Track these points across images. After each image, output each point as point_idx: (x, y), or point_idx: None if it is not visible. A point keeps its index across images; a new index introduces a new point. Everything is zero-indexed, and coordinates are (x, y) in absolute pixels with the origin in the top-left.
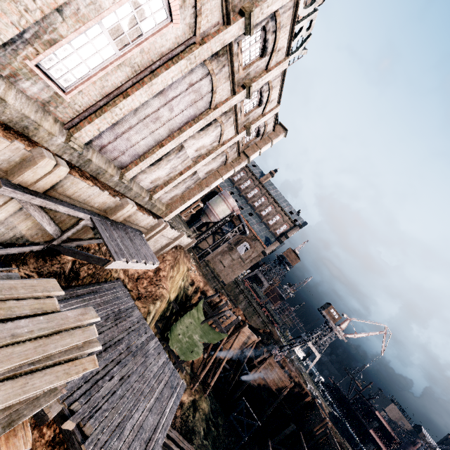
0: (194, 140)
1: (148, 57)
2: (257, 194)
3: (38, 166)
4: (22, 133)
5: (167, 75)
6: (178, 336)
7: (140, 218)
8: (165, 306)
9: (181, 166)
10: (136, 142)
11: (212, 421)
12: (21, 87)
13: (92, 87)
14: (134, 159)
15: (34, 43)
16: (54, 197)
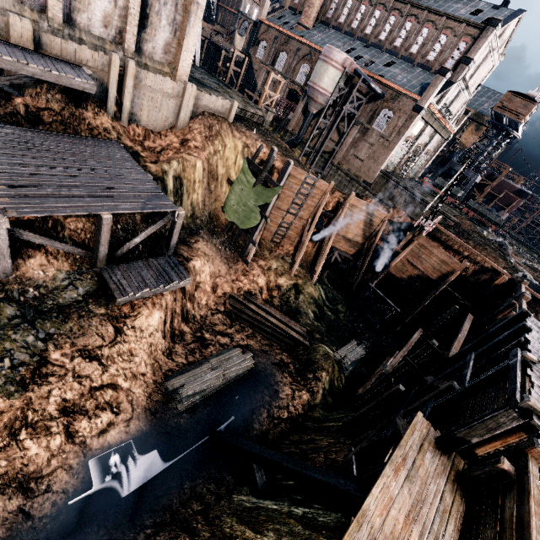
0: None
1: None
2: (396, 23)
3: None
4: None
5: None
6: (233, 207)
7: (70, 49)
8: None
9: None
10: None
11: (328, 308)
12: None
13: None
14: None
15: None
16: None
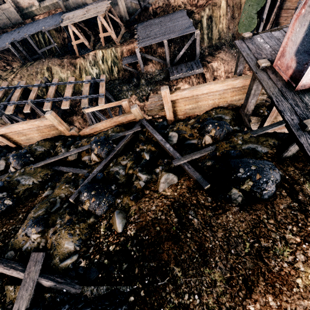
0: None
1: None
2: None
3: None
4: None
5: None
6: (243, 23)
7: None
8: None
9: None
10: None
11: None
12: None
13: None
14: None
15: None
16: None
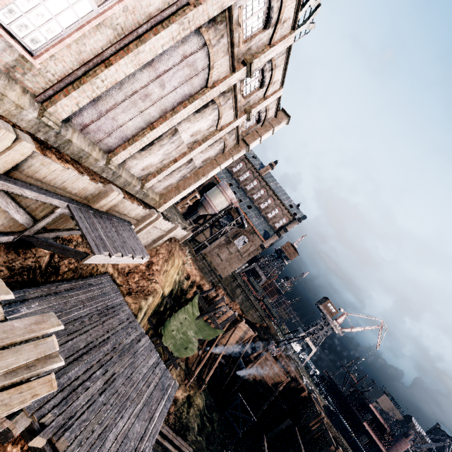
0: (189, 123)
1: (132, 18)
2: (256, 186)
3: None
4: None
5: (156, 42)
6: (172, 332)
7: (129, 207)
8: (159, 301)
9: (176, 152)
10: (123, 122)
11: (207, 417)
12: None
13: (66, 51)
14: (122, 142)
15: None
16: (20, 179)
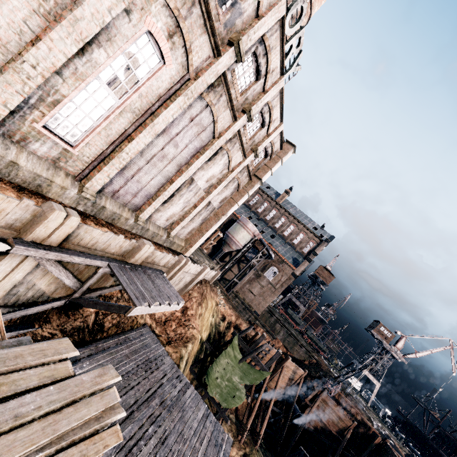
0: (203, 171)
1: (146, 100)
2: (276, 215)
3: (49, 220)
4: (37, 192)
5: (167, 113)
6: (216, 380)
7: (160, 257)
8: (198, 348)
9: (194, 199)
10: (146, 182)
11: None
12: (32, 149)
13: (98, 137)
14: (147, 199)
15: (39, 107)
16: (69, 248)
